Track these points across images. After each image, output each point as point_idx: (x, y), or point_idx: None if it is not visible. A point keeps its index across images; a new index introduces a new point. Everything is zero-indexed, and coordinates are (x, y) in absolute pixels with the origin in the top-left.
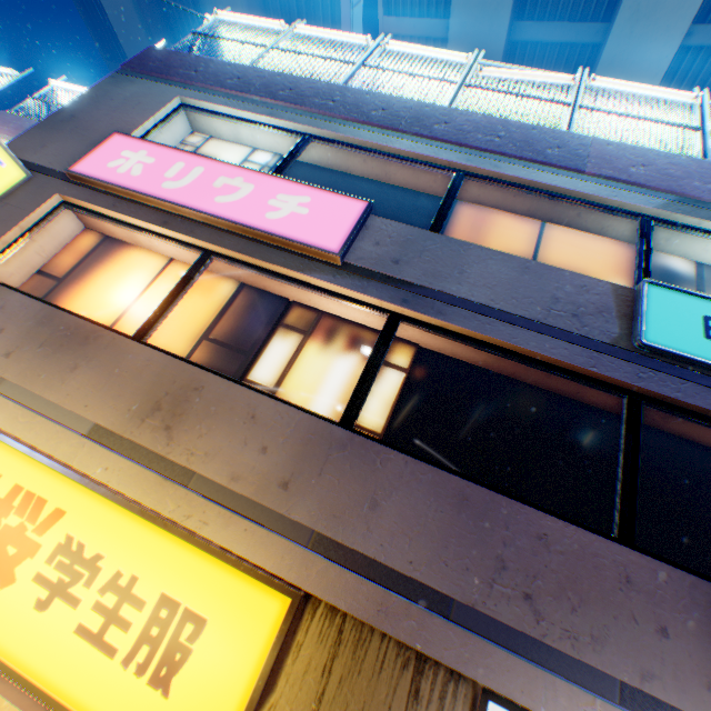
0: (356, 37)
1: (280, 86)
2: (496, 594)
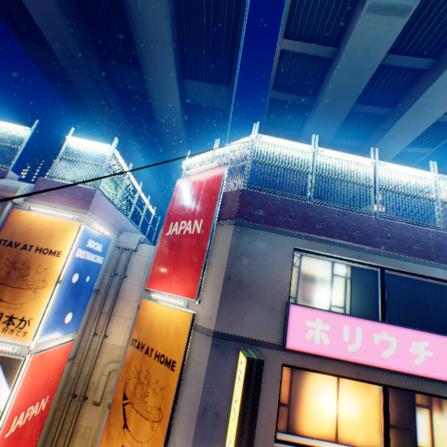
0: (364, 160)
1: (349, 225)
2: None
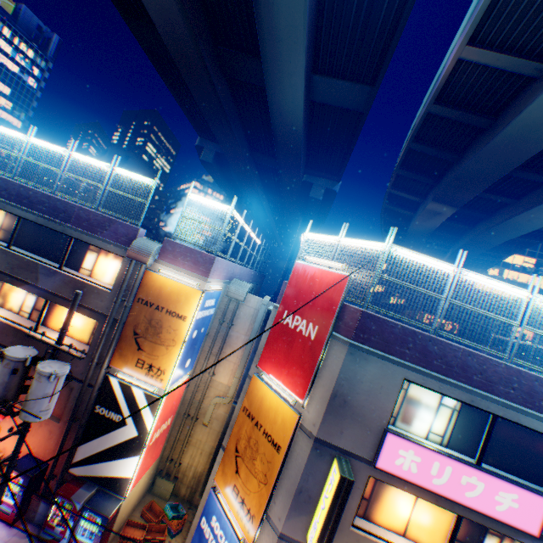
0: (517, 292)
1: (471, 367)
2: None
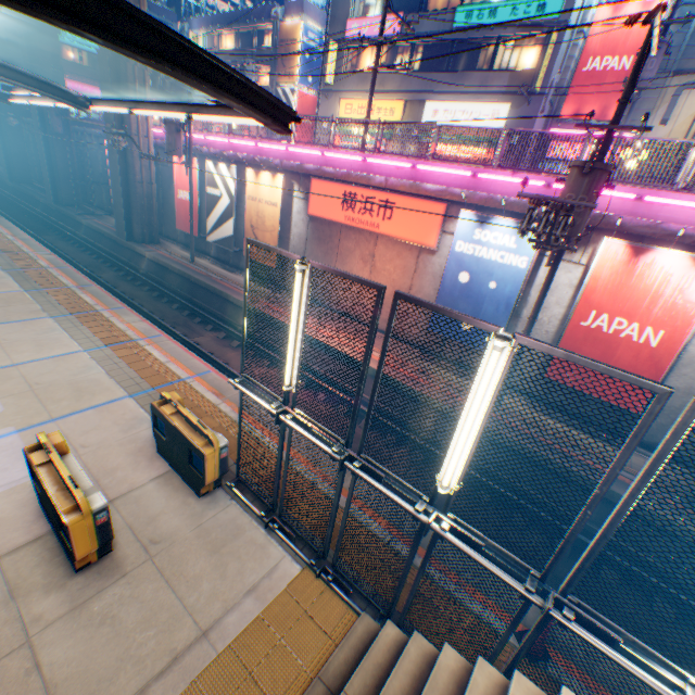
0: None
1: None
2: (426, 89)
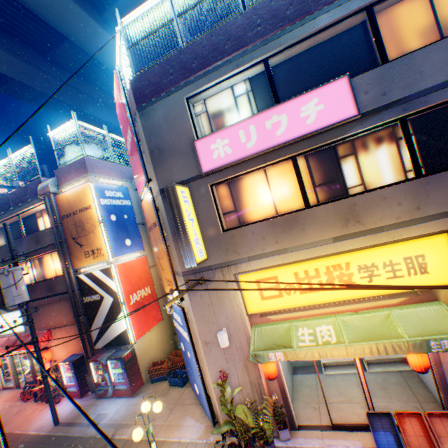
0: None
1: (220, 43)
2: None
